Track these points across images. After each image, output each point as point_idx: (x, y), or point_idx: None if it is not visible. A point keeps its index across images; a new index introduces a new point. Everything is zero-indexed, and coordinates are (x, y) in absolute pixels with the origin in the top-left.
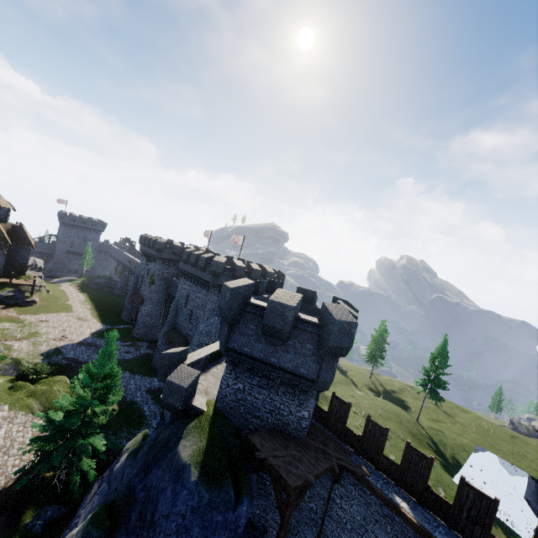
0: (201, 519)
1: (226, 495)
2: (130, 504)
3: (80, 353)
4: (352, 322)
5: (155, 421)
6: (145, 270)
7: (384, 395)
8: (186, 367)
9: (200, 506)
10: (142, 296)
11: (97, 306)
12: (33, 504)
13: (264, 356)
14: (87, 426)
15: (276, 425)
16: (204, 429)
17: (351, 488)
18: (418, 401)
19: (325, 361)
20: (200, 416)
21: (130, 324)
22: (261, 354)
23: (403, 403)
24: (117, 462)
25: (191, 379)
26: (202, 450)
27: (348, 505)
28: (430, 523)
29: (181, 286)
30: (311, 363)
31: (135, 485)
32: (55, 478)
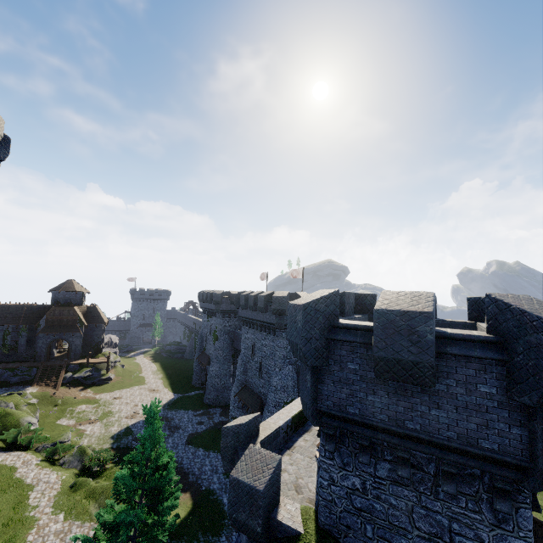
0: None
1: None
2: None
3: None
4: None
5: None
6: (208, 327)
7: None
8: (257, 450)
9: None
10: (208, 356)
11: (168, 374)
12: None
13: (389, 419)
14: None
15: None
16: None
17: None
18: None
19: (541, 418)
20: None
21: (201, 388)
22: (382, 416)
23: None
24: None
25: (267, 472)
26: None
27: None
28: None
29: (244, 336)
30: (503, 426)
31: None
32: None
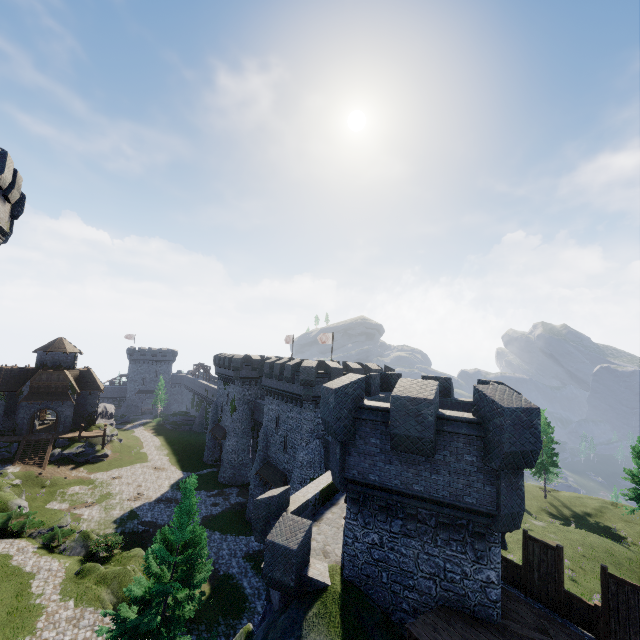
0: None
1: None
2: None
3: (158, 513)
4: (530, 408)
5: (261, 602)
6: (224, 395)
7: (576, 522)
8: (290, 517)
9: None
10: (224, 428)
11: (174, 450)
12: None
13: (401, 483)
14: (168, 624)
15: (447, 600)
16: (333, 617)
17: None
18: (632, 525)
19: (503, 478)
20: (323, 595)
21: (214, 466)
22: (396, 481)
23: (609, 531)
24: None
25: (300, 535)
26: None
27: None
28: None
29: (267, 407)
30: (480, 485)
31: None
32: None
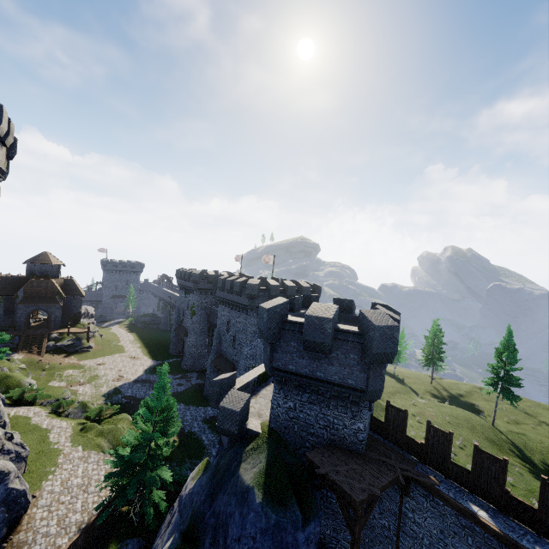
0: (271, 540)
1: (292, 515)
2: (202, 531)
3: (137, 390)
4: (393, 326)
5: (215, 450)
6: (185, 302)
7: (450, 400)
8: (236, 392)
9: (268, 527)
10: (185, 328)
11: (145, 343)
12: (114, 538)
13: (309, 371)
14: (152, 459)
15: (333, 441)
16: (262, 450)
17: (422, 500)
18: (490, 403)
19: (372, 369)
20: (256, 438)
21: (178, 356)
22: (306, 370)
23: (473, 407)
24: (184, 491)
25: (242, 403)
26: (262, 472)
27: (422, 519)
28: (515, 531)
29: (220, 313)
30: (358, 373)
31: (204, 512)
32: (130, 512)
